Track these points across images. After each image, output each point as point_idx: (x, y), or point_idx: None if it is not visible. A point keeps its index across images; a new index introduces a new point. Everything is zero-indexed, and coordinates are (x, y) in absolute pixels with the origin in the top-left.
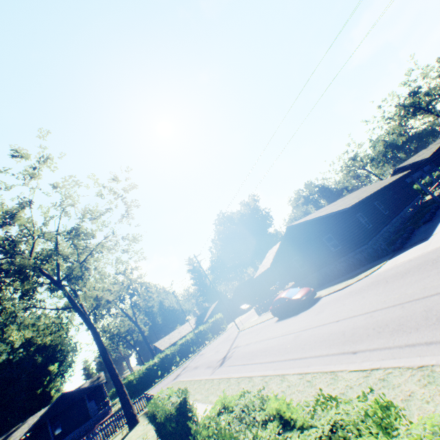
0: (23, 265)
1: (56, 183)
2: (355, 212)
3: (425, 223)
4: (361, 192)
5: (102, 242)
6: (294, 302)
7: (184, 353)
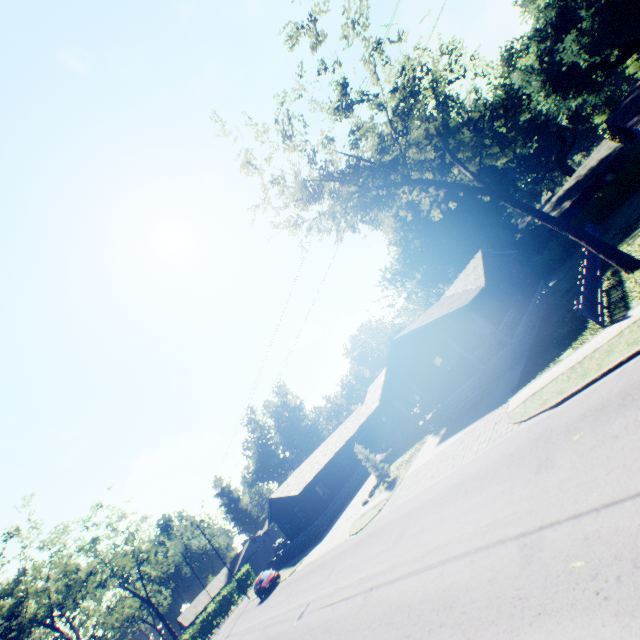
0: (21, 626)
1: (45, 541)
2: (315, 482)
3: (351, 498)
4: (341, 434)
5: (92, 571)
6: (263, 588)
7: (206, 631)
